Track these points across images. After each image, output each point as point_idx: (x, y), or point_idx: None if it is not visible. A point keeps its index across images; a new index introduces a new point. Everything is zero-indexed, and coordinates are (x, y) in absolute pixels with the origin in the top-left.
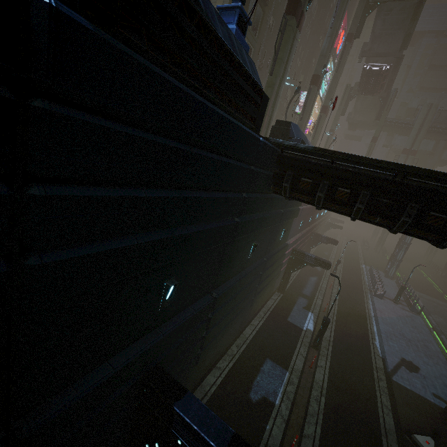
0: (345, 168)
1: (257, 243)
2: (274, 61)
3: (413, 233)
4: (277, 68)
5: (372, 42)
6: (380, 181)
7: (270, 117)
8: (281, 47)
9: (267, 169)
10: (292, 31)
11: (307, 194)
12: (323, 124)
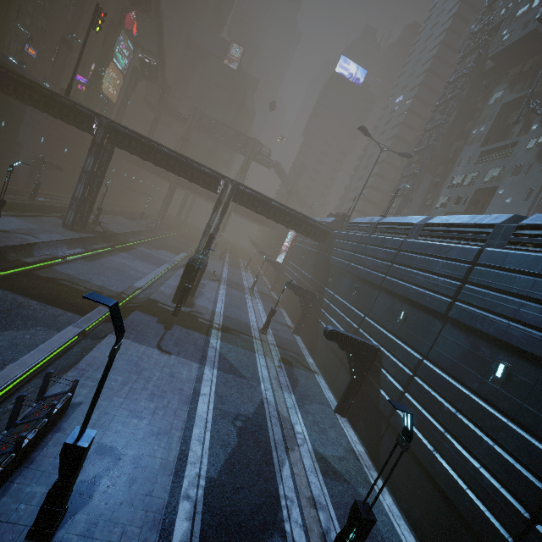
0: None
1: None
2: None
3: (21, 98)
4: None
5: (140, 37)
6: (0, 72)
7: None
8: None
9: None
10: None
11: None
12: (98, 87)
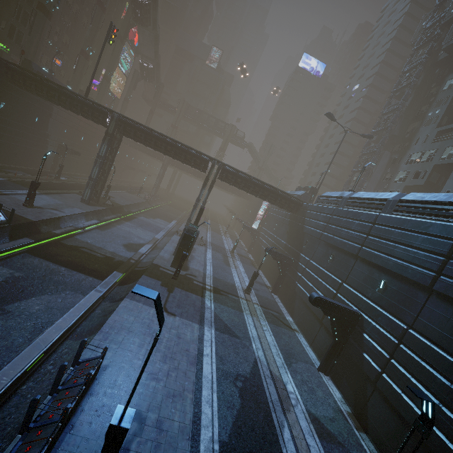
0: (27, 74)
1: (4, 103)
2: (30, 29)
3: (51, 100)
4: (33, 33)
5: (140, 46)
6: (37, 80)
7: (34, 59)
8: (35, 24)
9: (2, 69)
10: (42, 18)
11: (19, 82)
12: (107, 87)
